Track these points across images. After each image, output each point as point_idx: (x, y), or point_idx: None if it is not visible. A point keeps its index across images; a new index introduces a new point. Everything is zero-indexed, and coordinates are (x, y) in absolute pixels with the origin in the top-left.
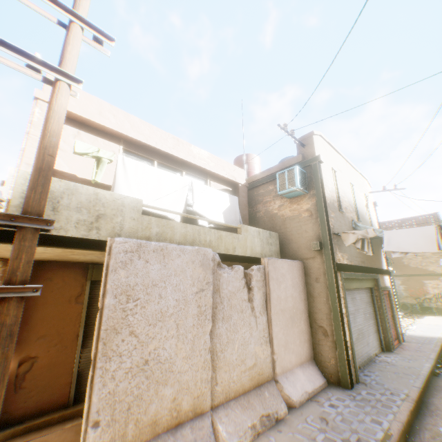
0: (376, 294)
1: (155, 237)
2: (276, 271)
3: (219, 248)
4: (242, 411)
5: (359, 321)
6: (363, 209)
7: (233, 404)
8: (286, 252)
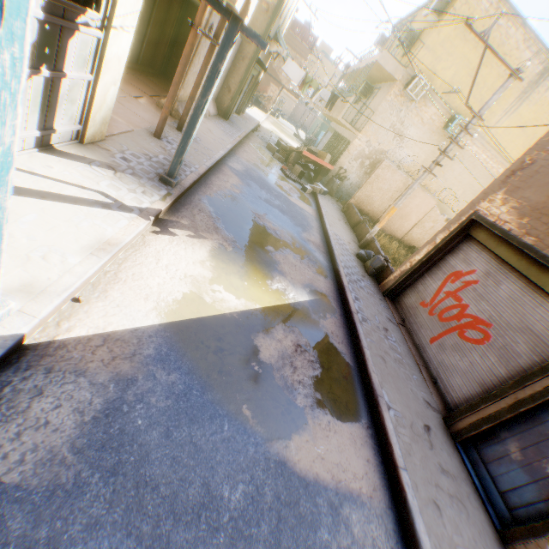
0: (253, 82)
1: None
2: None
3: None
4: None
5: None
6: (289, 16)
7: None
8: None
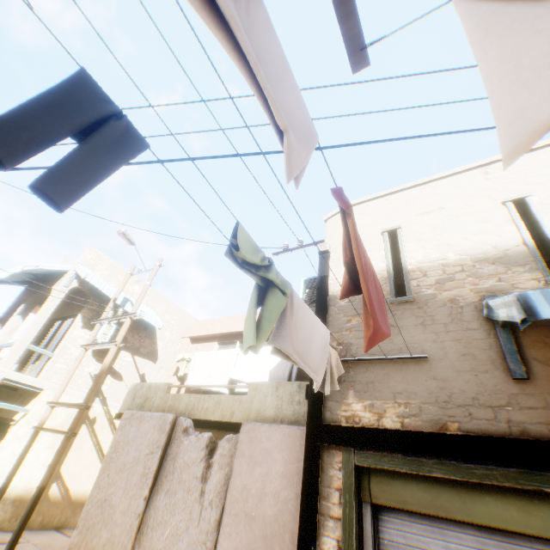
0: None
1: (168, 409)
2: (254, 442)
3: (214, 415)
4: None
5: None
6: None
7: None
8: None
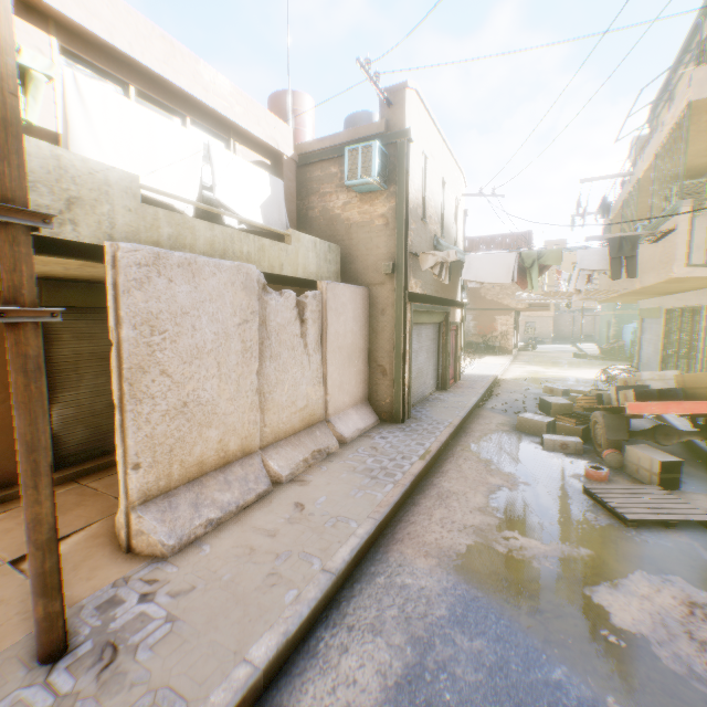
0: (444, 330)
1: (168, 243)
2: (336, 299)
3: (261, 265)
4: (293, 450)
5: (421, 360)
6: (451, 220)
7: (283, 444)
8: (348, 274)
